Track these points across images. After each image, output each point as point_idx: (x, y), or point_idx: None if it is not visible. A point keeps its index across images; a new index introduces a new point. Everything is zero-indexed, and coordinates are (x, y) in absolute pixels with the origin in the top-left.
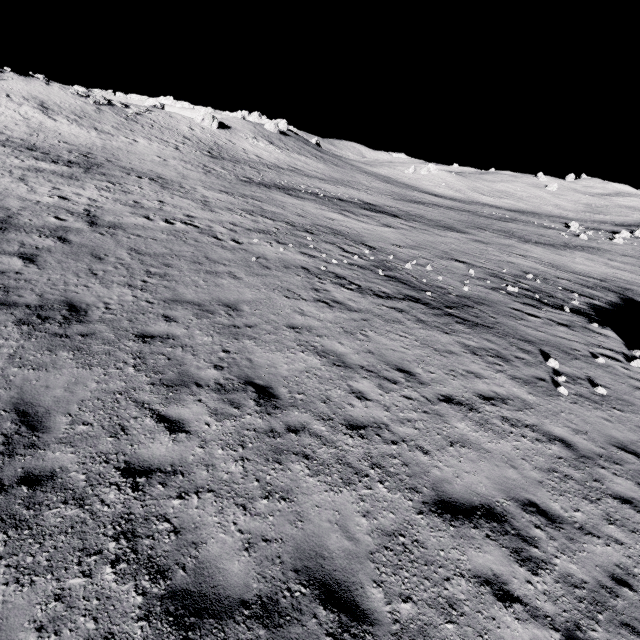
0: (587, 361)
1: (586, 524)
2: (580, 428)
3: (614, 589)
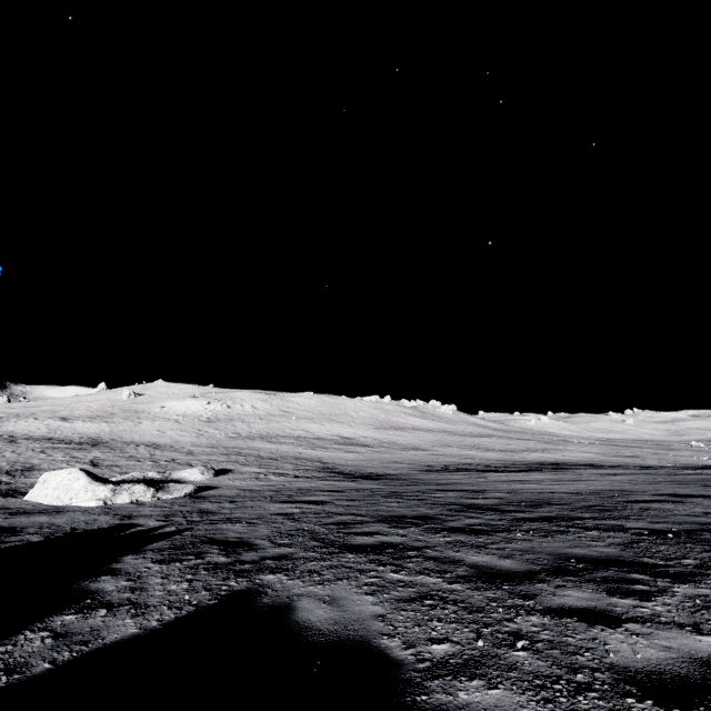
0: None
1: None
2: None
3: None
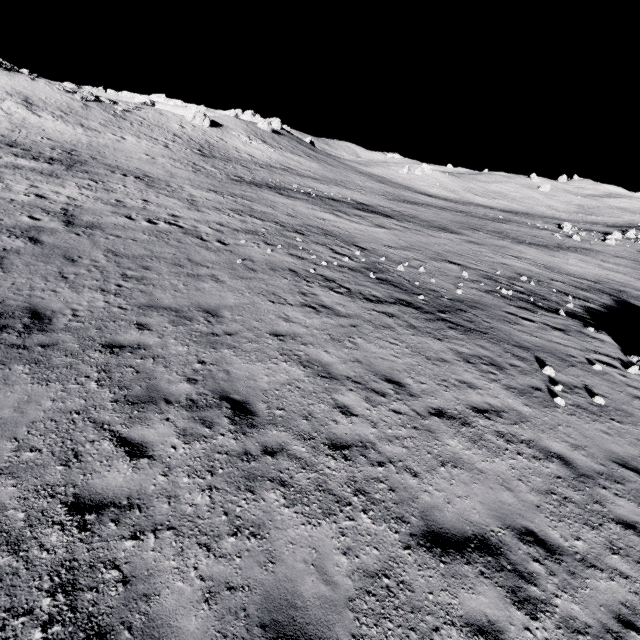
0: (584, 368)
1: (588, 555)
2: (578, 443)
3: (621, 633)
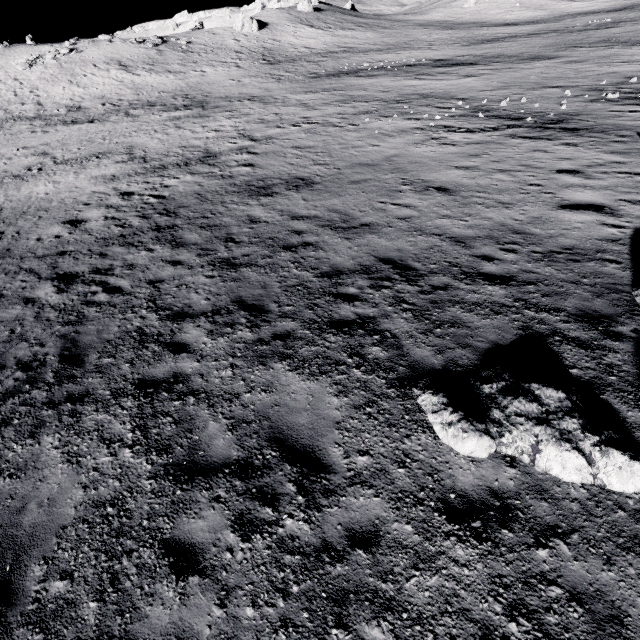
0: None
1: None
2: None
3: None
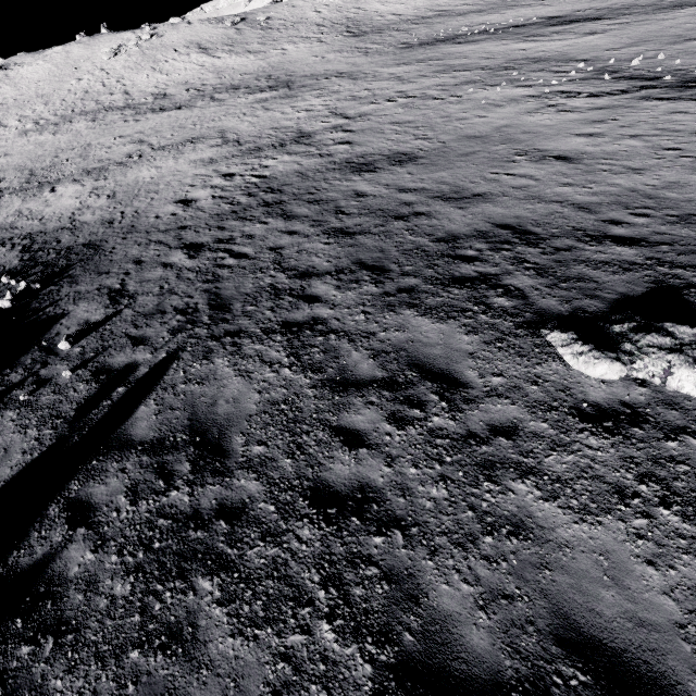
0: None
1: None
2: None
3: None
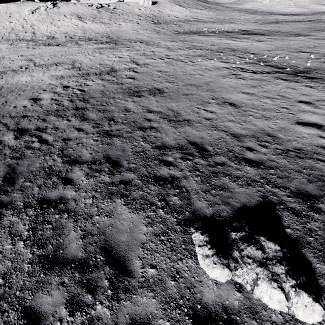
0: None
1: None
2: None
3: None
